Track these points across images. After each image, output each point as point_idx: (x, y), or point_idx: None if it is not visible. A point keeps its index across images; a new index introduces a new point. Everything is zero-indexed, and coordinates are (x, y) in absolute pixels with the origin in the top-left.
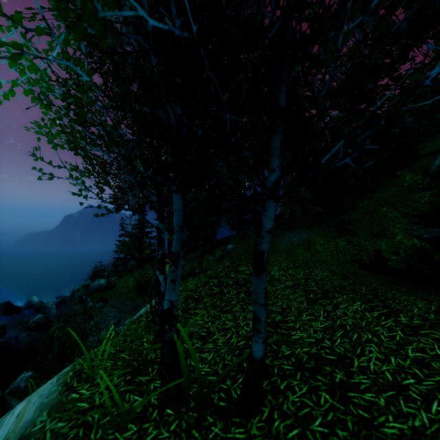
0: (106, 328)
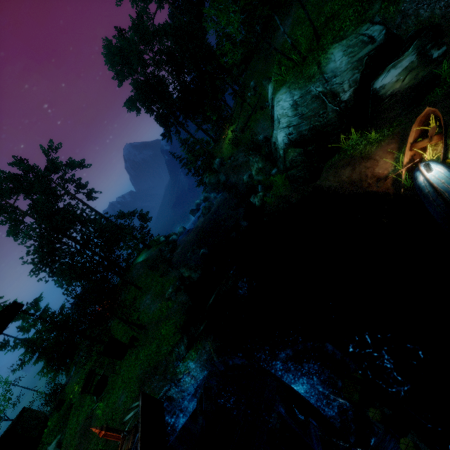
0: (247, 155)
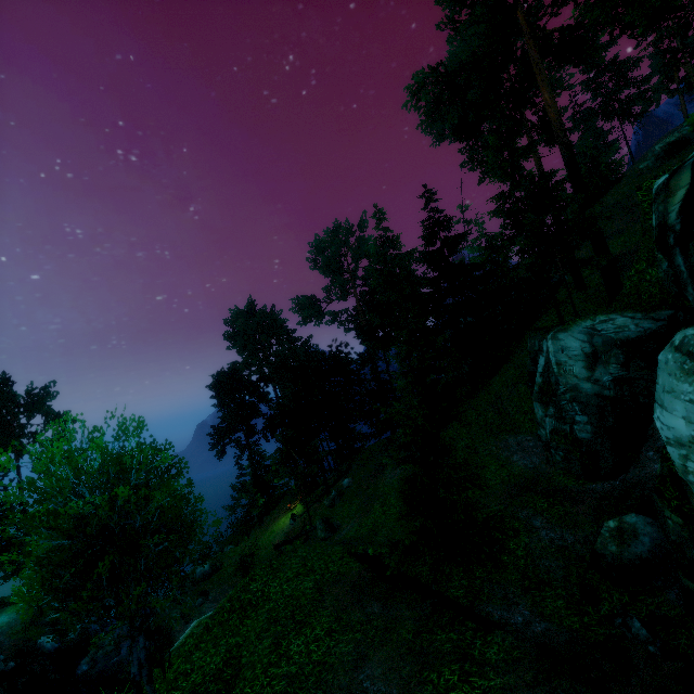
0: None
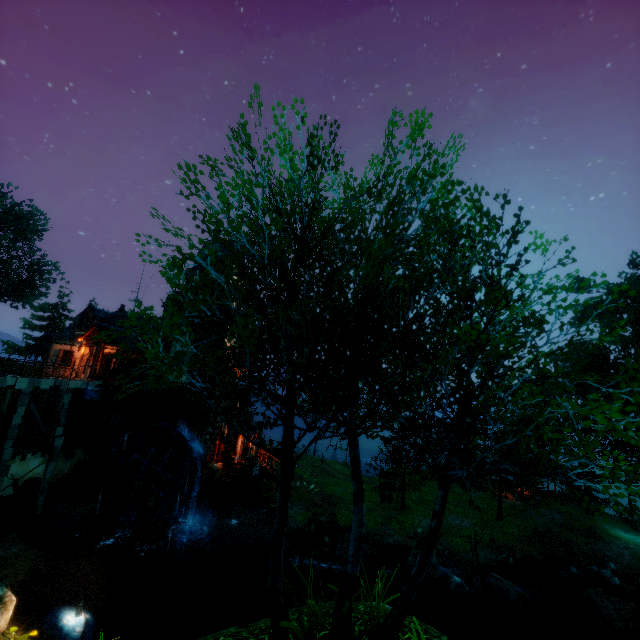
0: None
